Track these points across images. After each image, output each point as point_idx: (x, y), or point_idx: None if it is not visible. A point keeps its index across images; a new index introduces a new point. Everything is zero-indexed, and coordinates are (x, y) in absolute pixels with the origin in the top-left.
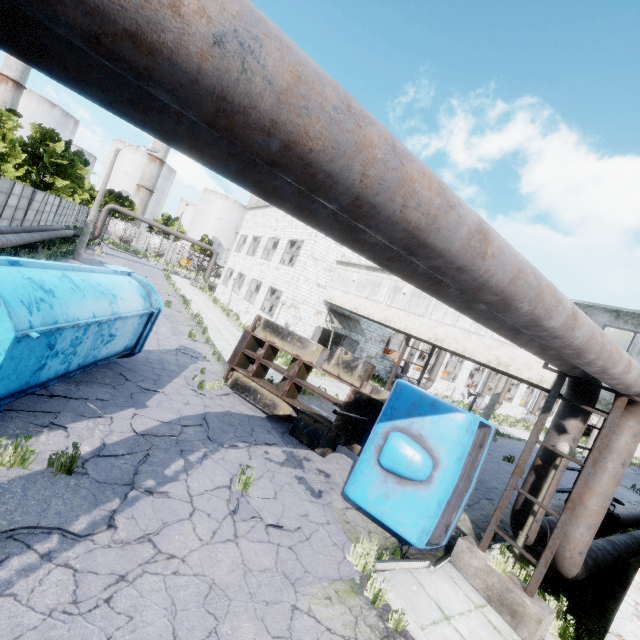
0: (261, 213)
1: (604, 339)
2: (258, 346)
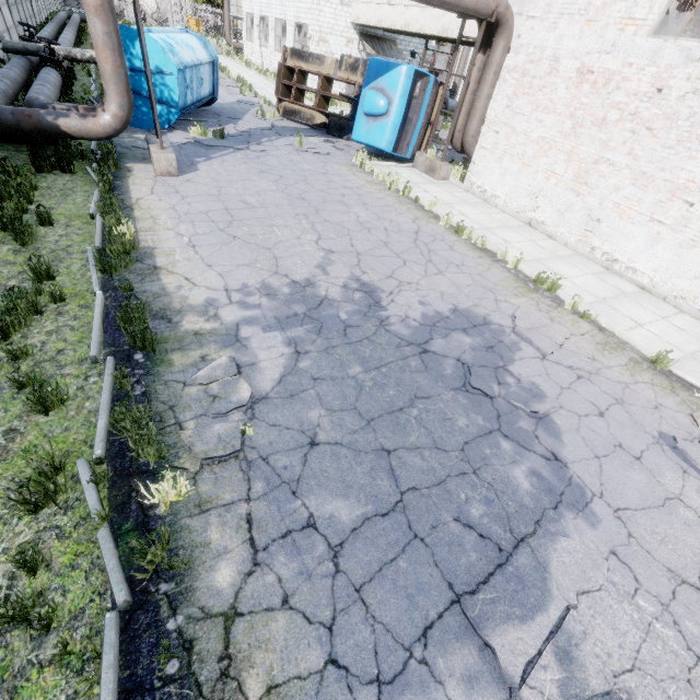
0: None
1: None
2: (292, 77)
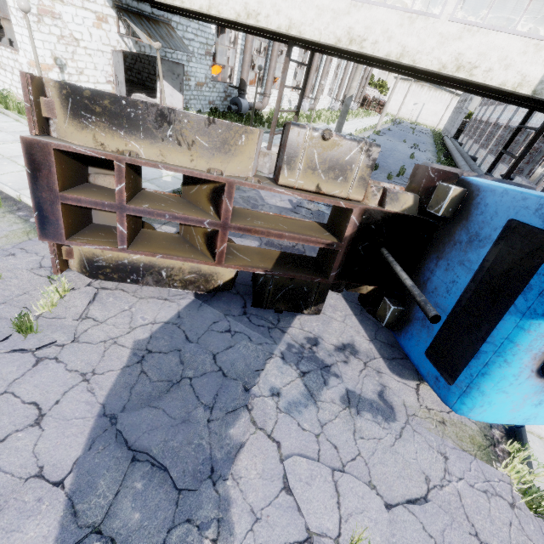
0: None
1: None
2: (84, 165)
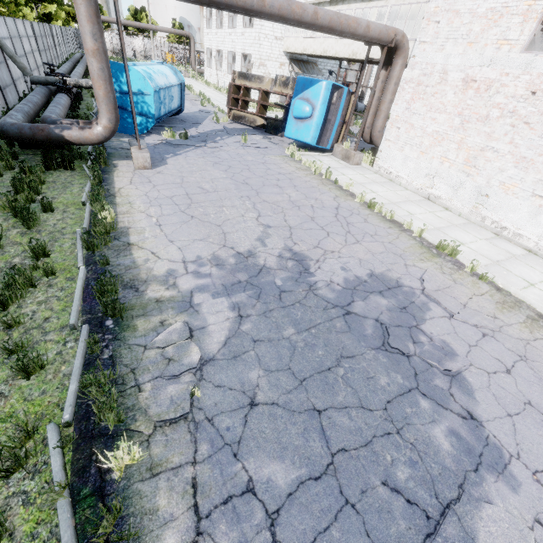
0: None
1: (341, 19)
2: (239, 92)
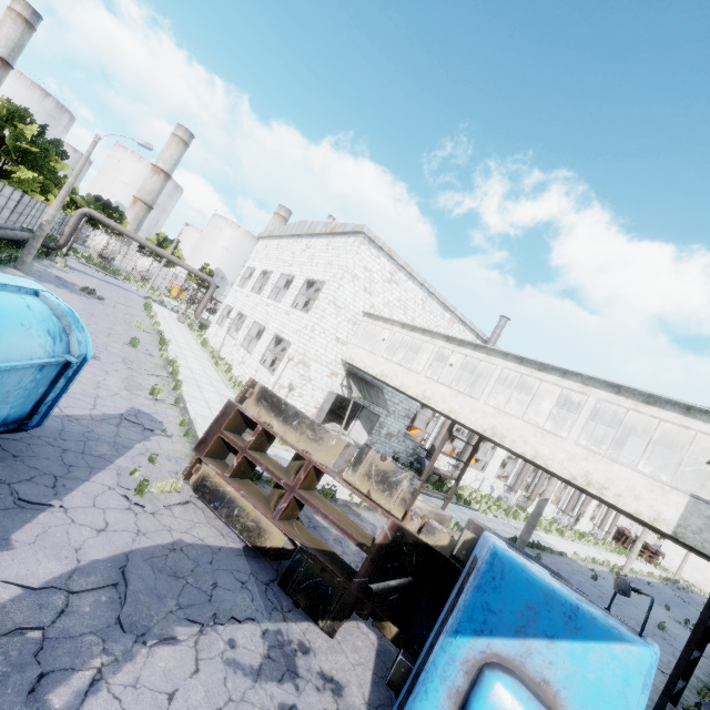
0: (275, 244)
1: None
2: (246, 426)
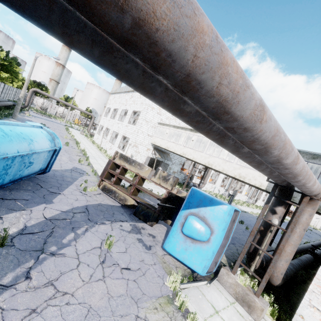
0: (118, 96)
1: (307, 169)
2: (116, 168)
